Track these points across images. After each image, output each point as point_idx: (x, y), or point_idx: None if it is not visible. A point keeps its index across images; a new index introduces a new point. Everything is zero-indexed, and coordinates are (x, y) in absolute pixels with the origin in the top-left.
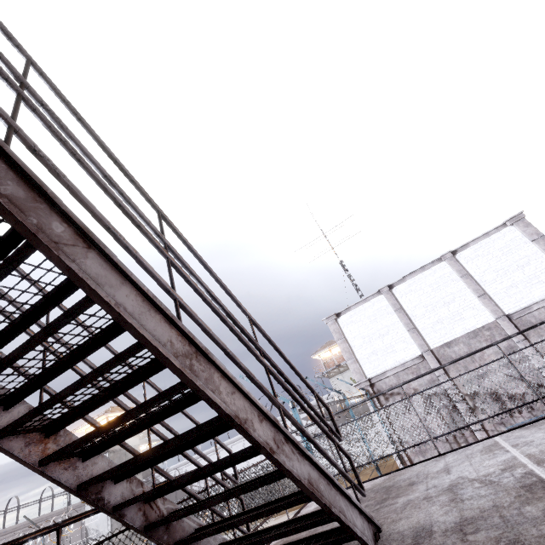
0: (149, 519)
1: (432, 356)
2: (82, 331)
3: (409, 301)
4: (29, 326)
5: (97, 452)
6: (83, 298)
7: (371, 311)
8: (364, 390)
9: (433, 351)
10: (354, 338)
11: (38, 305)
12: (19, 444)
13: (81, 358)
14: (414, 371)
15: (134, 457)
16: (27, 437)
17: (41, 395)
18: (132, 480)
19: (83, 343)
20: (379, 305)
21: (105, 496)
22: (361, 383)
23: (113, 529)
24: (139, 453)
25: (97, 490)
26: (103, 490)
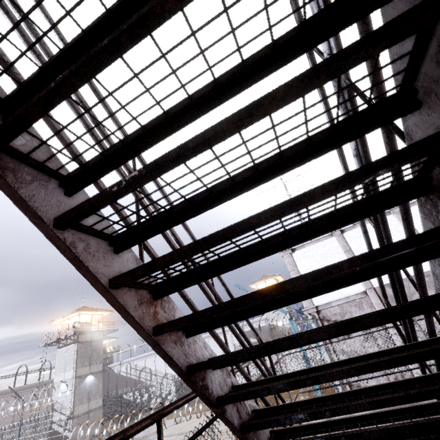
0: (241, 416)
1: (374, 293)
2: (319, 114)
3: (357, 245)
4: (214, 106)
5: (210, 327)
6: (419, 4)
7: (323, 250)
8: (311, 315)
9: (376, 289)
10: (306, 271)
11: (251, 61)
12: (132, 300)
13: (270, 176)
14: (357, 304)
15: (292, 338)
16: (138, 294)
17: (141, 248)
18: (222, 368)
19: (279, 153)
20: (330, 245)
21: (208, 383)
22: (309, 309)
23: (75, 405)
24: (220, 338)
25: (201, 376)
26: (205, 377)
